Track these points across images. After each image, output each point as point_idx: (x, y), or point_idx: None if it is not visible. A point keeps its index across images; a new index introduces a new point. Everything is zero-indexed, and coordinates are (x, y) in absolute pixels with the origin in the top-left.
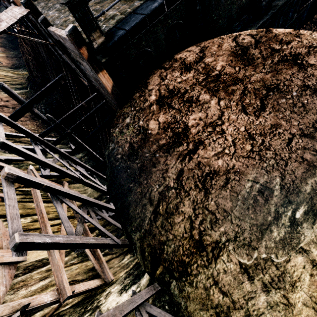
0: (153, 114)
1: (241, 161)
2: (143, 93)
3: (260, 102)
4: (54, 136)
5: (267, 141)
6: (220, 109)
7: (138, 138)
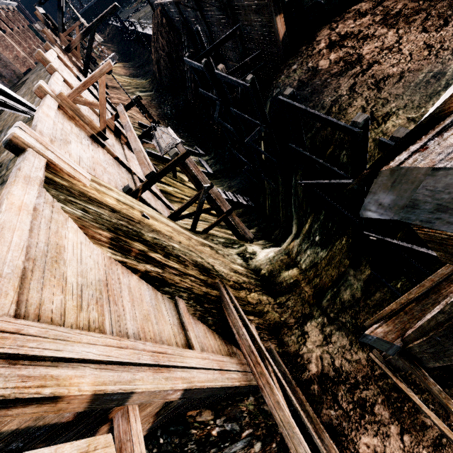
0: (323, 56)
1: (417, 63)
2: (310, 45)
3: (444, 21)
4: (179, 137)
5: (446, 45)
6: (398, 36)
7: (308, 75)
